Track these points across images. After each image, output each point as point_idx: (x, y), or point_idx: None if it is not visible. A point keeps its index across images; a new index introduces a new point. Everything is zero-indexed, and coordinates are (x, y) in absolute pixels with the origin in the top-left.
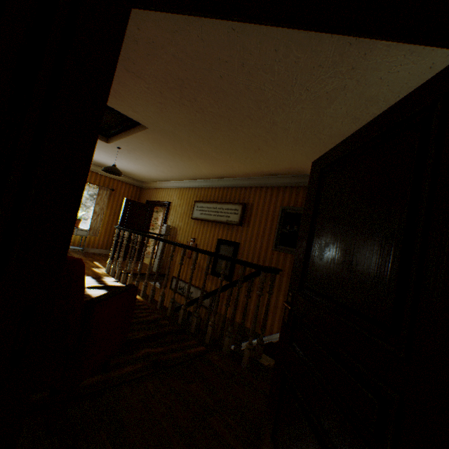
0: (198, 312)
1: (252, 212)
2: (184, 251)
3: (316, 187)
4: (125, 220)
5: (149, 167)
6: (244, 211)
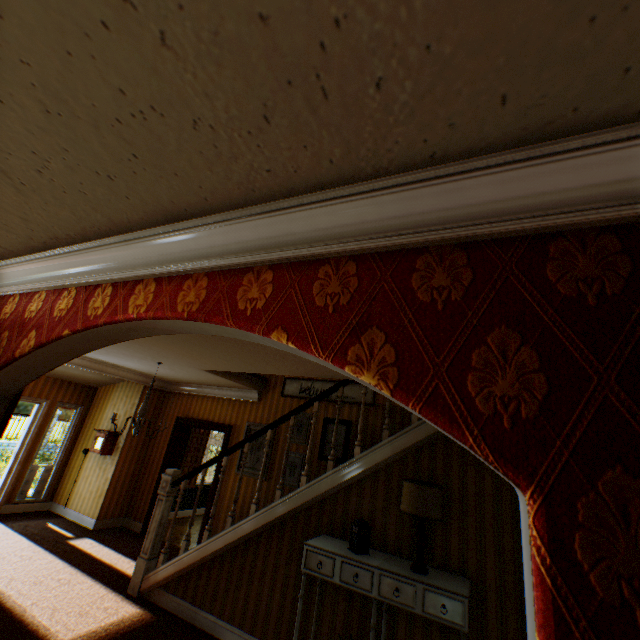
0: None
1: None
2: None
3: None
4: None
5: None
6: None
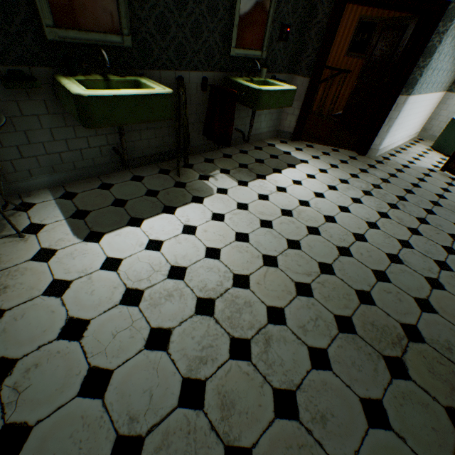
0: None
1: None
2: None
3: (378, 35)
4: None
5: None
6: None
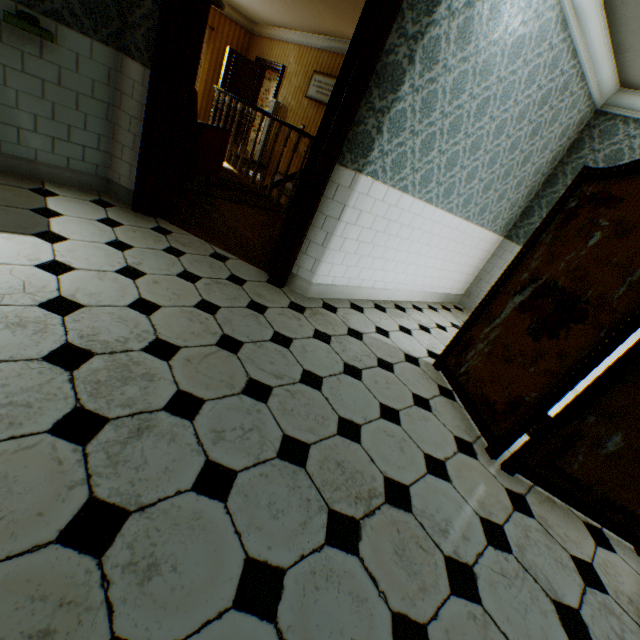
0: (282, 187)
1: None
2: (280, 128)
3: None
4: (227, 84)
5: (261, 0)
6: None
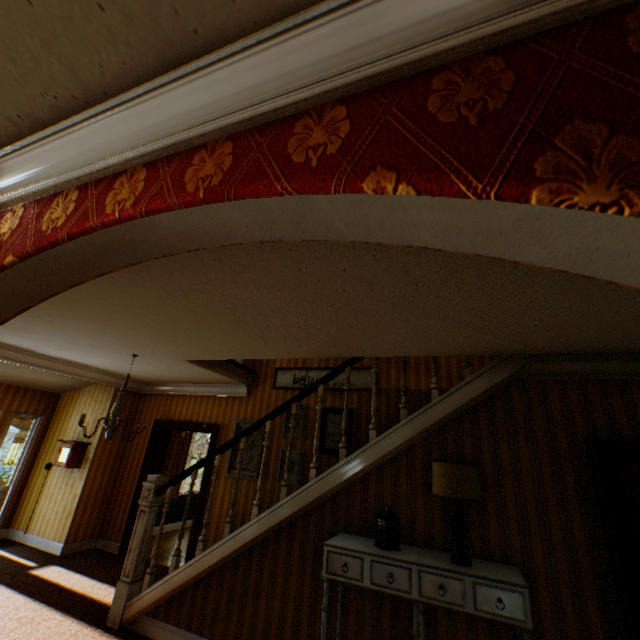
0: None
1: None
2: None
3: None
4: None
5: None
6: None
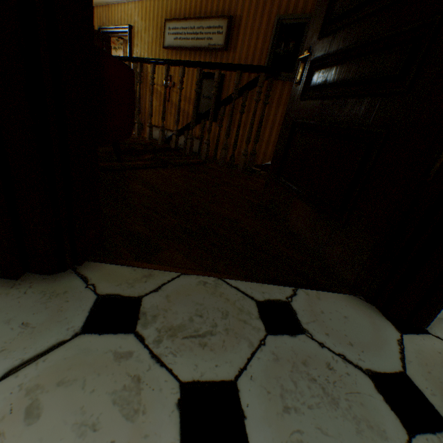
0: (192, 135)
1: (240, 29)
2: (168, 70)
3: None
4: None
5: None
6: (230, 29)
